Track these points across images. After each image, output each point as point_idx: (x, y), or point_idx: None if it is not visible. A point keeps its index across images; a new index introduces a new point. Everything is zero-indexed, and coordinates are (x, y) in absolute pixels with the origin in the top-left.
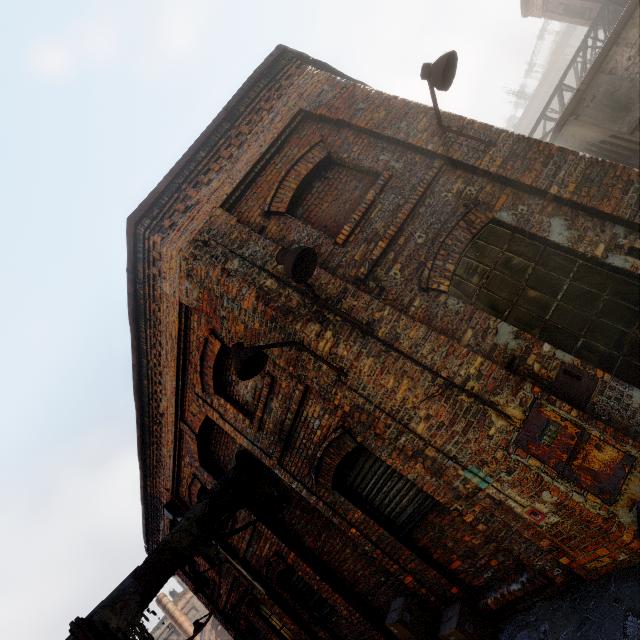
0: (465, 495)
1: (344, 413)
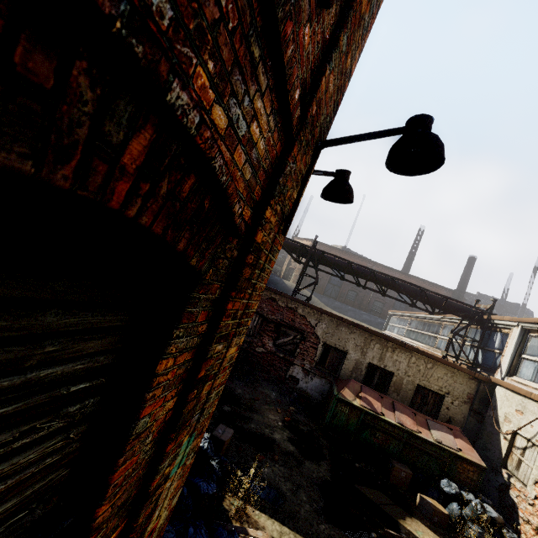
0: (133, 498)
1: (246, 225)
